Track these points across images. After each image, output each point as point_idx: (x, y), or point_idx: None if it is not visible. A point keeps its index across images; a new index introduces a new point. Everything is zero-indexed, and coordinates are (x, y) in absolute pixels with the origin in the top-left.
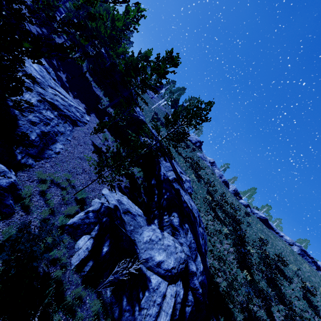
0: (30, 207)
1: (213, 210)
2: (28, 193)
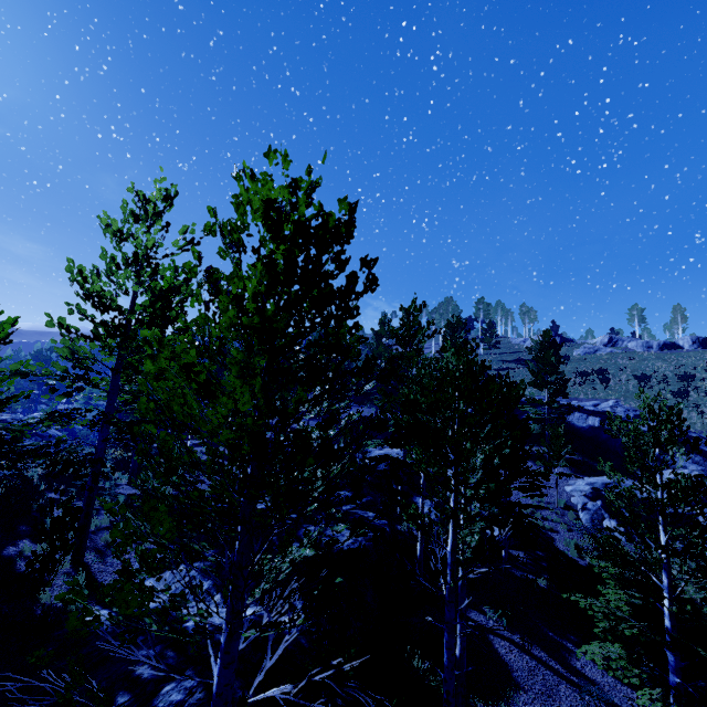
0: (553, 528)
1: (692, 405)
2: (540, 522)
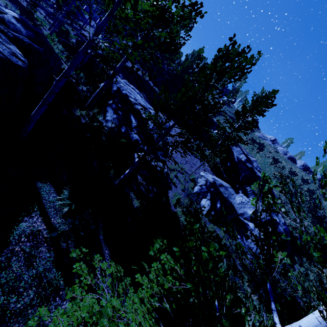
0: (176, 183)
1: None
2: (172, 176)
